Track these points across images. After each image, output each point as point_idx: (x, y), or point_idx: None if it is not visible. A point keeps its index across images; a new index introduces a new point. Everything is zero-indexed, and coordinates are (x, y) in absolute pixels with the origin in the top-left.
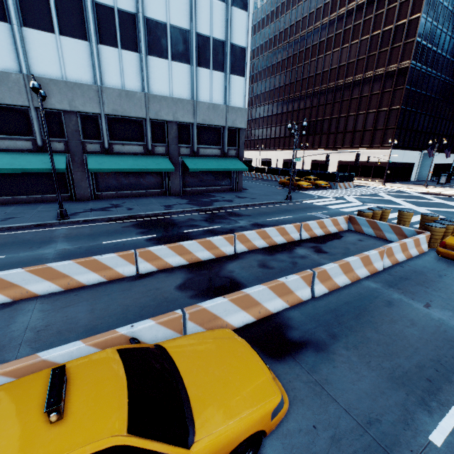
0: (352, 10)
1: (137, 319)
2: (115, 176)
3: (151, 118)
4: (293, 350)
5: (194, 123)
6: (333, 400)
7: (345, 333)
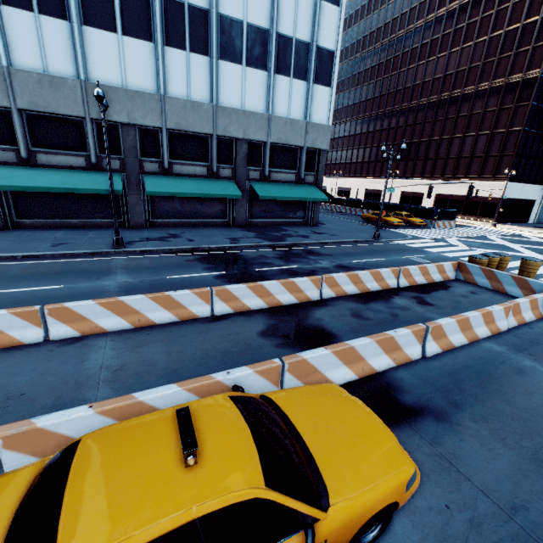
0: (466, 5)
1: (221, 366)
2: (174, 202)
3: (218, 135)
4: (408, 417)
5: (267, 142)
6: (465, 478)
7: (469, 401)
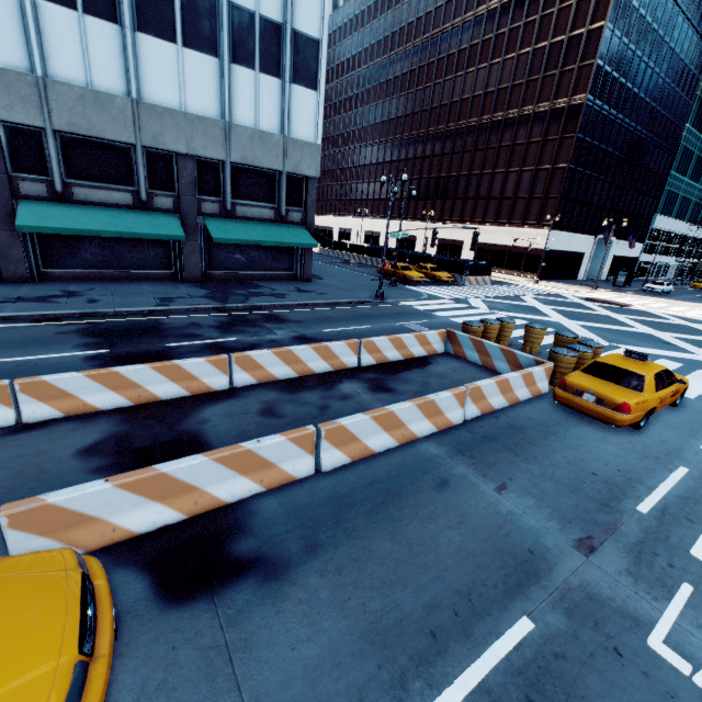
0: (509, 5)
1: None
2: (80, 243)
3: (145, 146)
4: (220, 579)
5: (226, 162)
6: (233, 686)
7: (336, 541)
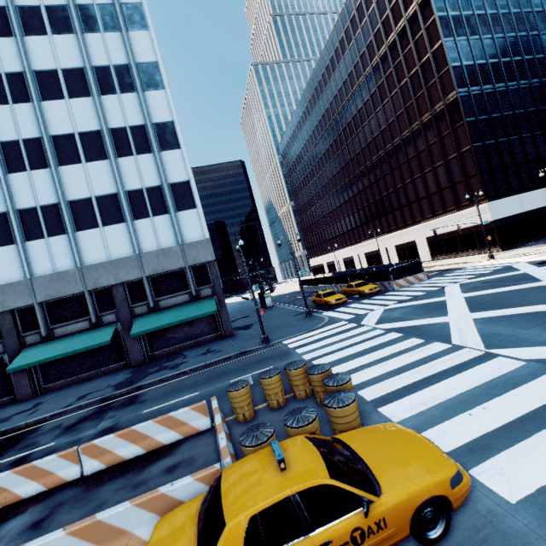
0: (370, 75)
1: None
2: (64, 362)
3: (90, 290)
4: None
5: (143, 277)
6: None
7: None
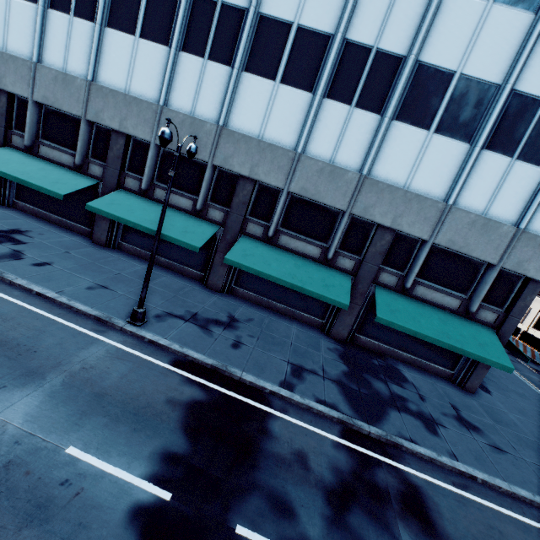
0: None
1: None
2: None
3: (353, 214)
4: None
5: (428, 242)
6: None
7: None
